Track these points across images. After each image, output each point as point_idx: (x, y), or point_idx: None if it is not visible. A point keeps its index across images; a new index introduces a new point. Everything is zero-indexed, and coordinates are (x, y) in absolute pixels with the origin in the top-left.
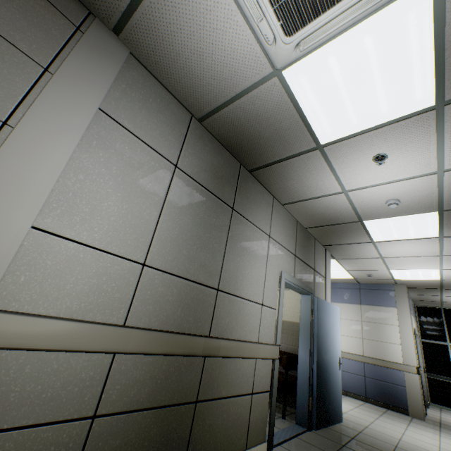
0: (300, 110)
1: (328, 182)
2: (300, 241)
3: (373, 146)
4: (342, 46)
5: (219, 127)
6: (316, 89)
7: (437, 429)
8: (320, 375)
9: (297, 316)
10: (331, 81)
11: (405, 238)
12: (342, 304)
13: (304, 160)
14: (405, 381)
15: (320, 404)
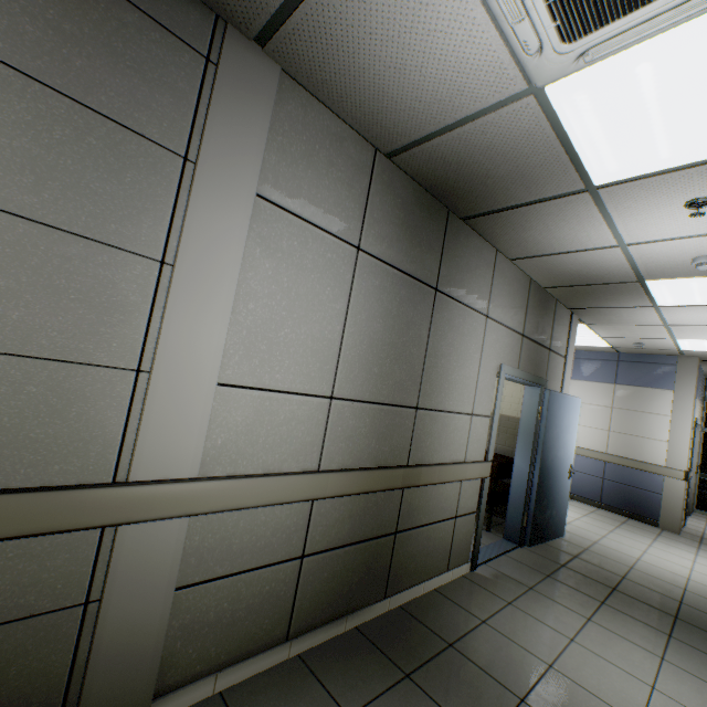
0: (567, 139)
1: (596, 234)
2: (532, 311)
3: (691, 187)
4: (669, 48)
5: (419, 165)
6: (602, 112)
7: (694, 546)
8: (542, 488)
9: (515, 408)
10: (634, 99)
11: None
12: (585, 382)
13: (560, 205)
14: (663, 488)
15: (538, 520)
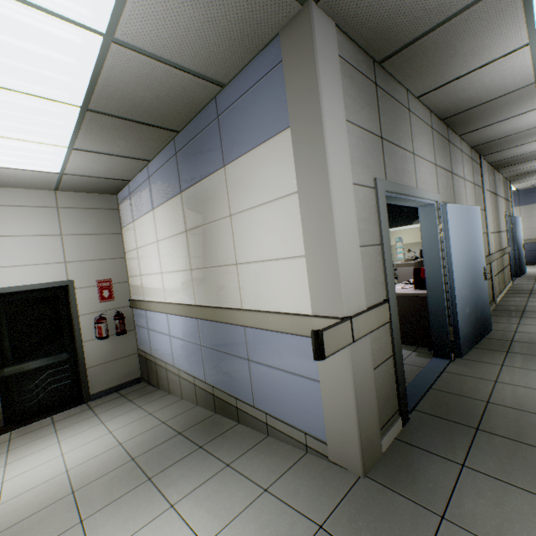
0: None
1: None
2: (504, 188)
3: None
4: None
5: (497, 163)
6: None
7: None
8: (518, 254)
9: None
10: None
11: None
12: None
13: (534, 160)
14: None
15: (519, 267)
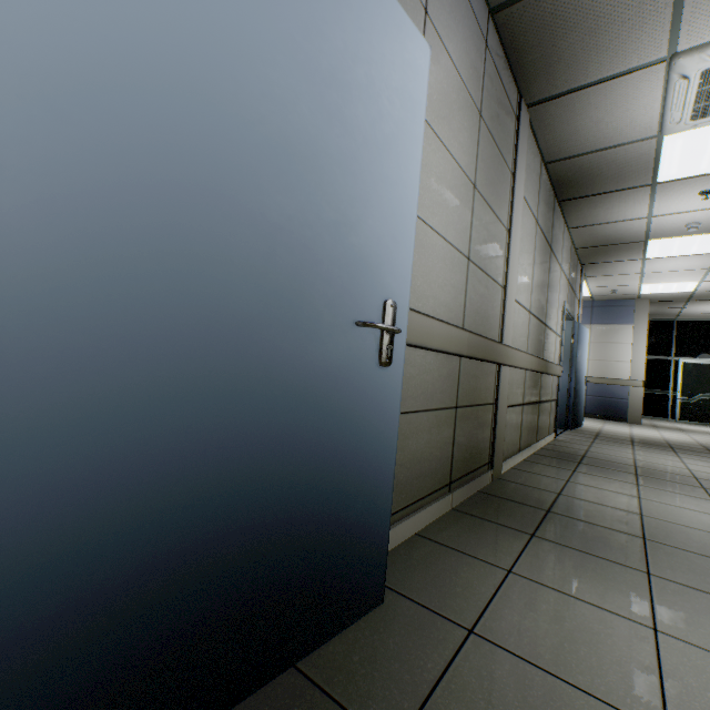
0: (657, 159)
1: (638, 210)
2: (571, 265)
3: (707, 184)
4: None
5: (562, 169)
6: (685, 147)
7: (654, 428)
8: (575, 390)
9: None
10: (703, 143)
11: (682, 255)
12: None
13: (629, 193)
14: (629, 395)
15: (574, 412)
